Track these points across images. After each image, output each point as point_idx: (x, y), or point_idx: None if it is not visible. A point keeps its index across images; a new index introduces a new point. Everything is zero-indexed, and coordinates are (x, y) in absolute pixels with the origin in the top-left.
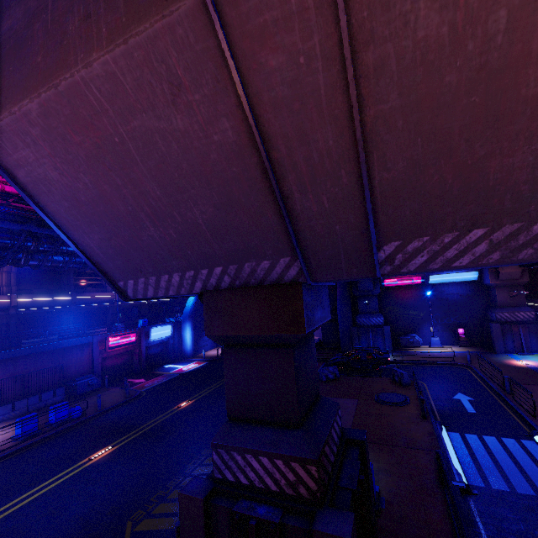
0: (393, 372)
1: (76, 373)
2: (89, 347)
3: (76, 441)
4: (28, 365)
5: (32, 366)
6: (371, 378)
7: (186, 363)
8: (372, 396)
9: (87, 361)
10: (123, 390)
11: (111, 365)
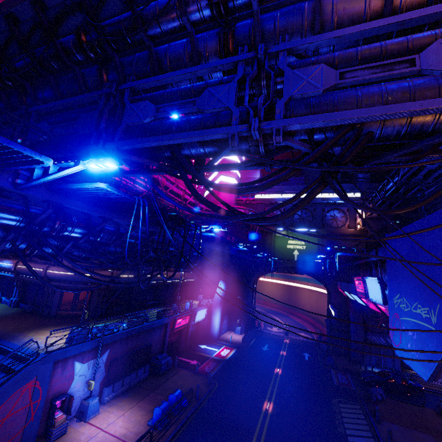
0: (440, 407)
1: (154, 350)
2: (164, 327)
3: (210, 440)
4: (133, 342)
5: (134, 344)
6: (415, 406)
7: (217, 346)
8: (441, 433)
9: (161, 340)
10: (193, 374)
11: (169, 342)
